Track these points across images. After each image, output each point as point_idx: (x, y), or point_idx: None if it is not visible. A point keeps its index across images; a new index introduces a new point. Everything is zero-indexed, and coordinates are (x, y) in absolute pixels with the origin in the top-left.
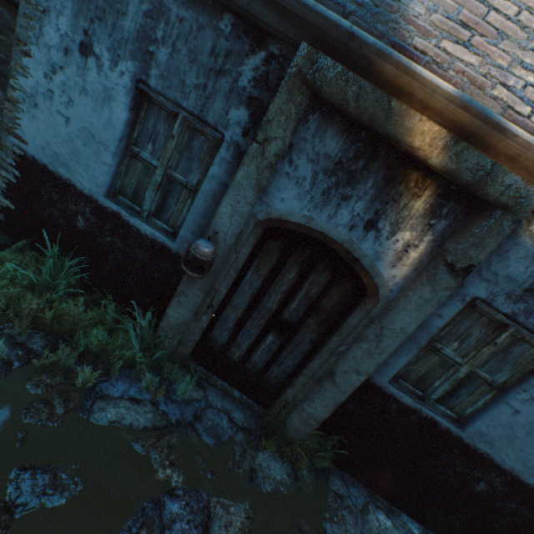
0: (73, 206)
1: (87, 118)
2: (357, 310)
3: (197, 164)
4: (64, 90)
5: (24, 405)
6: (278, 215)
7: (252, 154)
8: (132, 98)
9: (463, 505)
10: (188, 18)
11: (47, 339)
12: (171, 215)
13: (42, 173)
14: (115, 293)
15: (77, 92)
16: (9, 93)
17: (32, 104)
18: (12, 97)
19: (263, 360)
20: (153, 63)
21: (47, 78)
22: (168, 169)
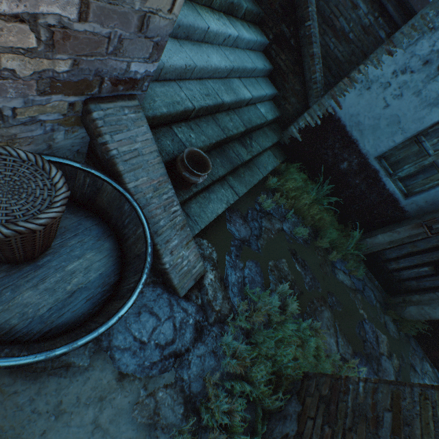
0: (346, 155)
1: (404, 110)
2: None
3: None
4: (400, 87)
5: (318, 264)
6: None
7: None
8: None
9: None
10: None
11: (311, 228)
12: (412, 184)
13: (338, 129)
14: (336, 208)
15: (410, 91)
16: (352, 73)
17: (366, 87)
18: (353, 76)
19: (408, 276)
20: None
21: (392, 74)
22: (437, 159)
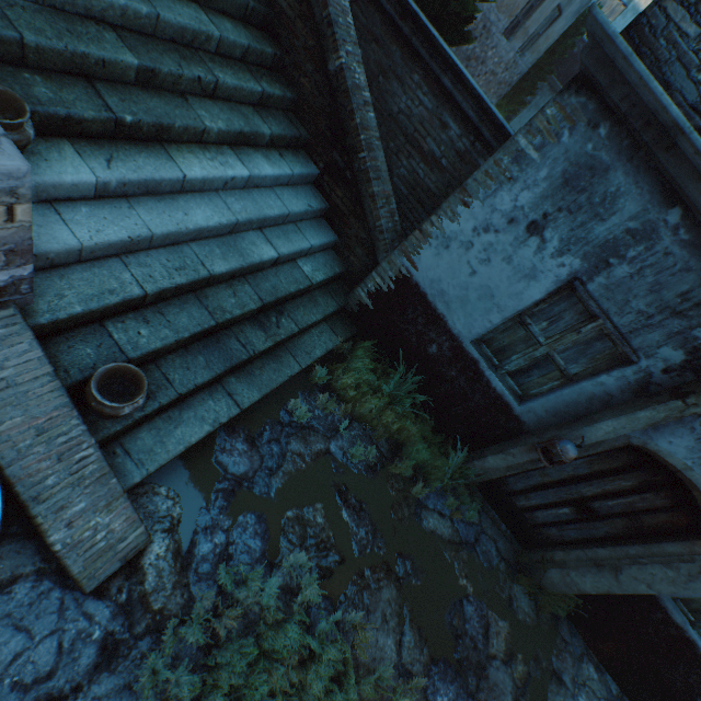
0: (433, 335)
1: (495, 280)
2: (679, 543)
3: (586, 360)
4: (486, 249)
5: (389, 504)
6: (654, 449)
7: (670, 407)
8: (557, 286)
9: (673, 700)
10: (677, 256)
11: (387, 443)
12: (527, 382)
13: (417, 297)
14: (432, 410)
15: (499, 256)
16: (424, 225)
17: (444, 244)
18: (426, 229)
19: (545, 519)
20: (604, 273)
21: (473, 232)
22: (552, 350)
